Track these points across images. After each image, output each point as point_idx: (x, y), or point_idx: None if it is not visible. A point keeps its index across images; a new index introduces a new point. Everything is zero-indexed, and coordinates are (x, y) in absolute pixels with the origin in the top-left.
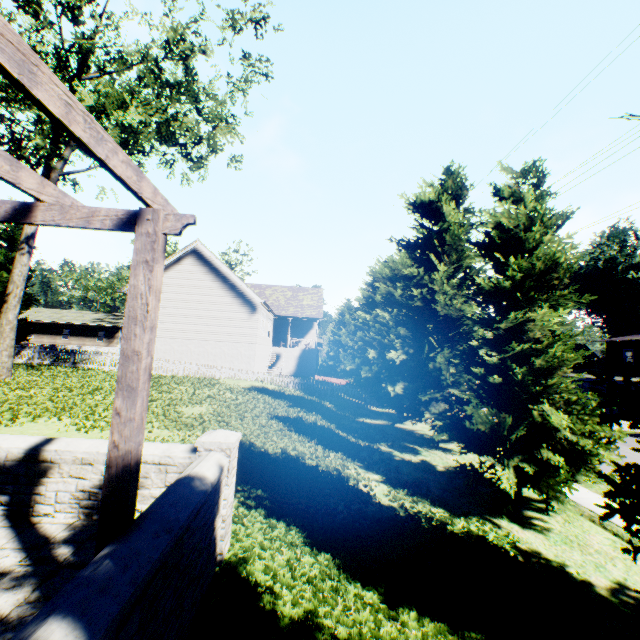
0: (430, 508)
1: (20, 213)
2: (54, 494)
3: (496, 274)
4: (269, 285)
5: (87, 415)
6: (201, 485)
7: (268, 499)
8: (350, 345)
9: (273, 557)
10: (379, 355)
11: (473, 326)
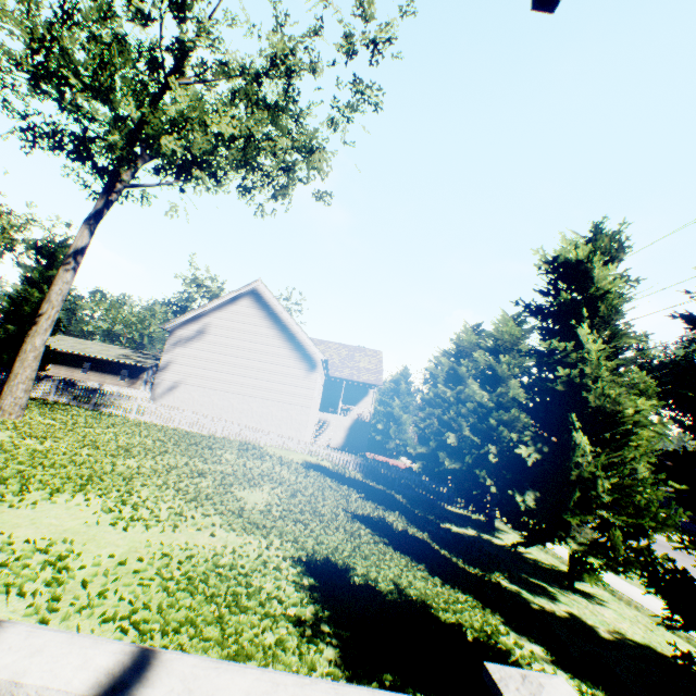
0: None
1: None
2: None
3: None
4: (322, 340)
5: (123, 494)
6: None
7: None
8: (403, 419)
9: None
10: (459, 440)
11: (632, 426)
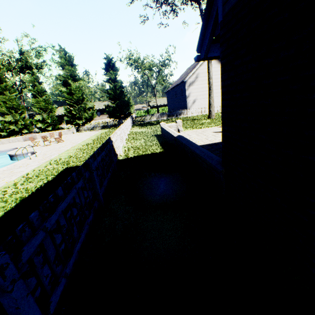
0: None
1: None
2: None
3: None
4: None
5: None
6: None
7: None
8: None
9: None
10: None
11: None
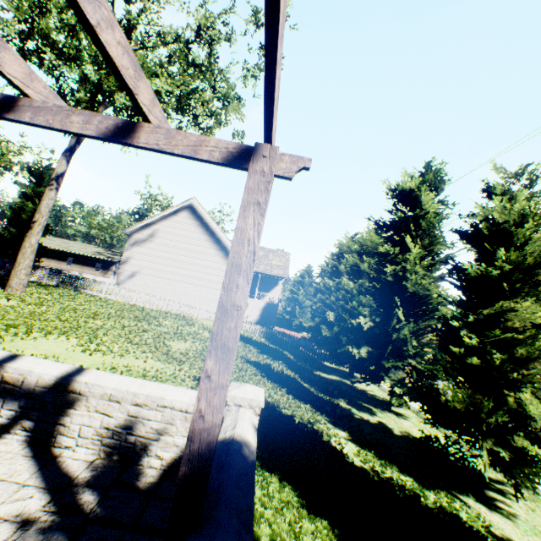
0: (399, 475)
1: (121, 131)
2: (78, 427)
3: (476, 262)
4: None
5: (90, 338)
6: (250, 454)
7: (257, 447)
8: (306, 304)
9: (274, 518)
10: (336, 317)
11: (437, 305)
